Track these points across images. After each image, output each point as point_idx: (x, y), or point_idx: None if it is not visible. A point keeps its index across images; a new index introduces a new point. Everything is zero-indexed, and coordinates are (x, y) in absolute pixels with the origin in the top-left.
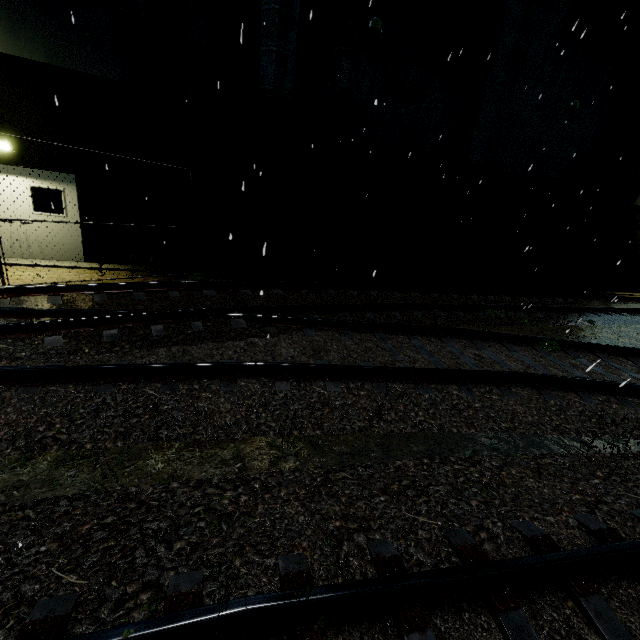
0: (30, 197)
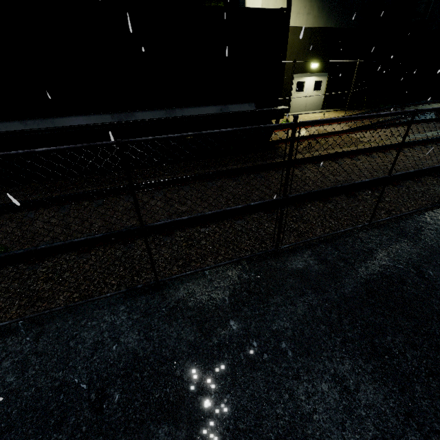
0: (313, 85)
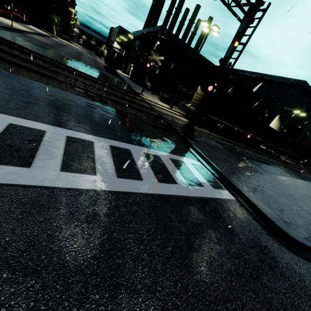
0: None
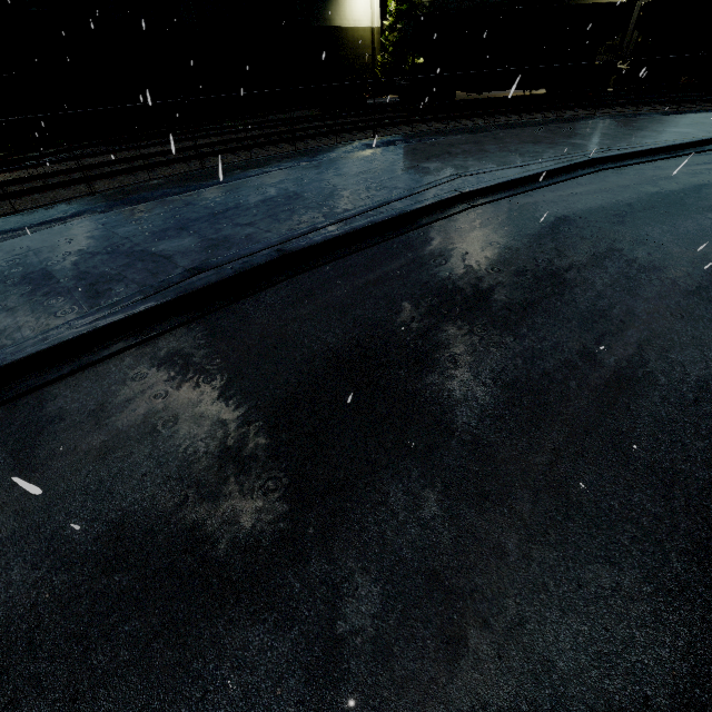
0: None
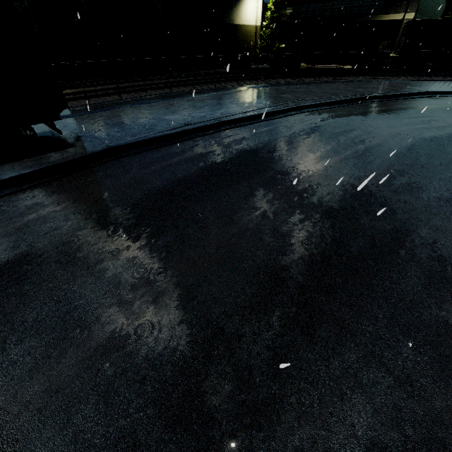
0: None
